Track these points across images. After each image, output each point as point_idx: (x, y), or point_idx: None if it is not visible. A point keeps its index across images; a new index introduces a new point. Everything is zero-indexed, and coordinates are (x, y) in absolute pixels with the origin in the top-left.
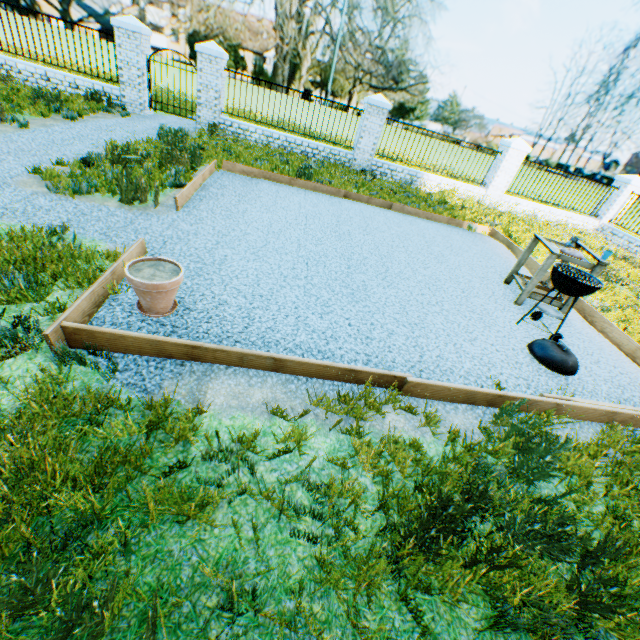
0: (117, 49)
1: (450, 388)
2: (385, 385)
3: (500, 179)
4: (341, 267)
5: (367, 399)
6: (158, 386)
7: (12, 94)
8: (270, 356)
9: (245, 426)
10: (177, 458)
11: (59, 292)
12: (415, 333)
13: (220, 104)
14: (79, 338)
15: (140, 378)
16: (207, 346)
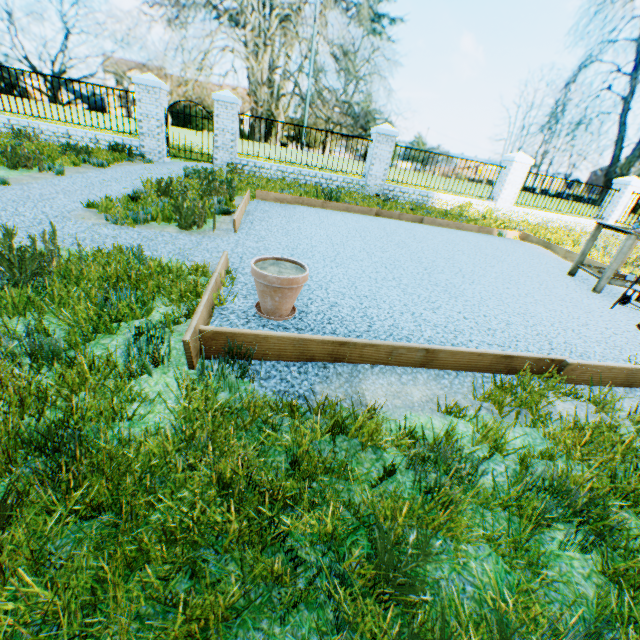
0: (137, 104)
1: (611, 368)
2: (537, 372)
3: (507, 191)
4: (418, 269)
5: (526, 389)
6: (311, 391)
7: (41, 149)
8: (422, 347)
9: (424, 426)
10: (375, 467)
11: (161, 307)
12: (529, 322)
13: (236, 146)
14: (214, 345)
15: (288, 384)
16: (355, 341)
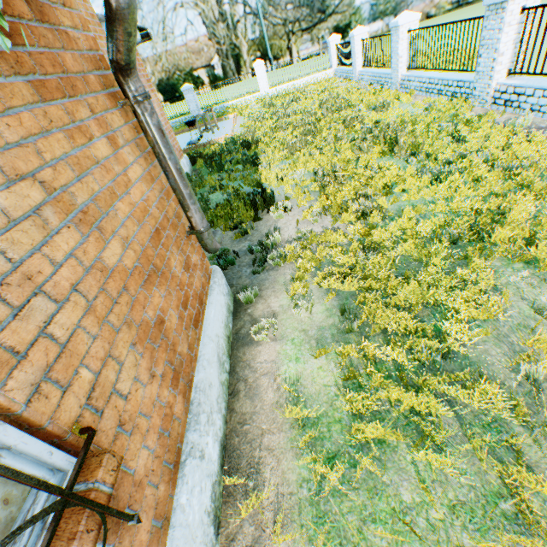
0: None
1: None
2: None
3: (262, 84)
4: None
5: None
6: None
7: None
8: None
9: None
10: None
11: None
12: None
13: None
14: None
15: None
16: None
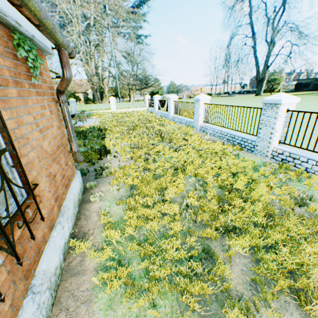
0: None
1: None
2: None
3: (113, 106)
4: None
5: None
6: None
7: None
8: None
9: None
10: None
11: None
12: None
13: None
14: None
15: None
16: None
